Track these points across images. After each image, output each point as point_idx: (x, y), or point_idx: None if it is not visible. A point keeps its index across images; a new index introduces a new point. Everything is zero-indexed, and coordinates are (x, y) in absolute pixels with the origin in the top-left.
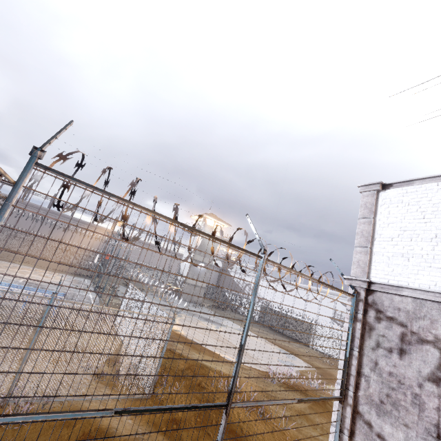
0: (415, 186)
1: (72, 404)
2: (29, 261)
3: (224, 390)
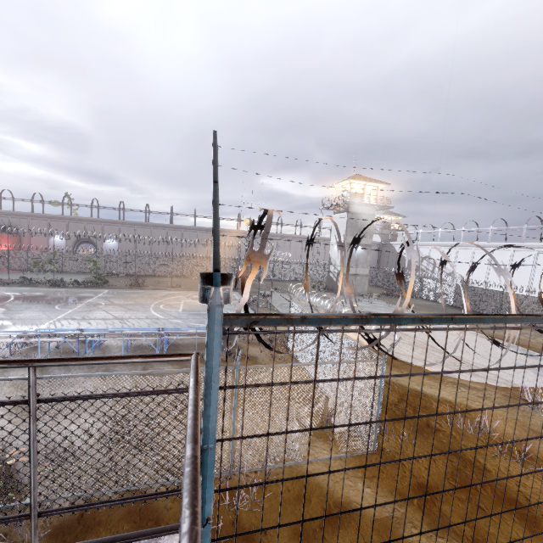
0: None
1: (293, 467)
2: (177, 285)
3: (469, 432)
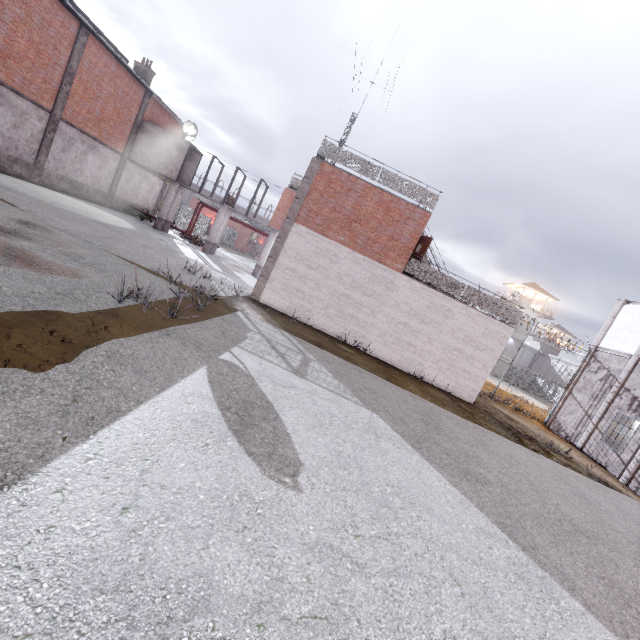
0: (638, 305)
1: None
2: None
3: (512, 396)
